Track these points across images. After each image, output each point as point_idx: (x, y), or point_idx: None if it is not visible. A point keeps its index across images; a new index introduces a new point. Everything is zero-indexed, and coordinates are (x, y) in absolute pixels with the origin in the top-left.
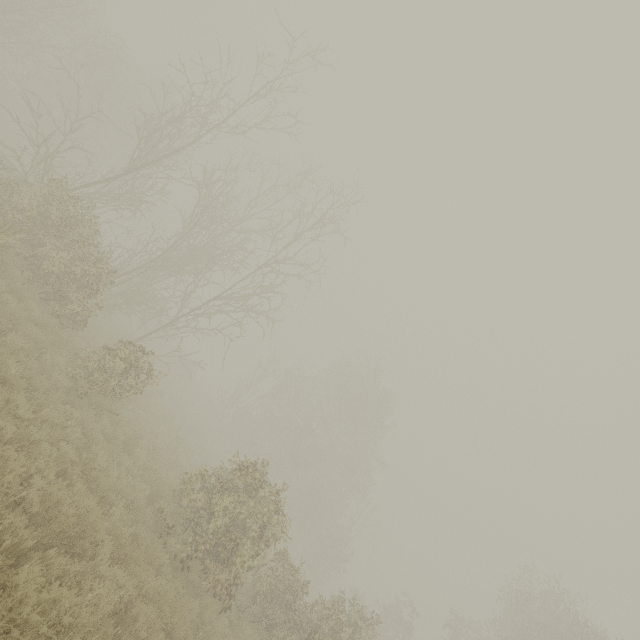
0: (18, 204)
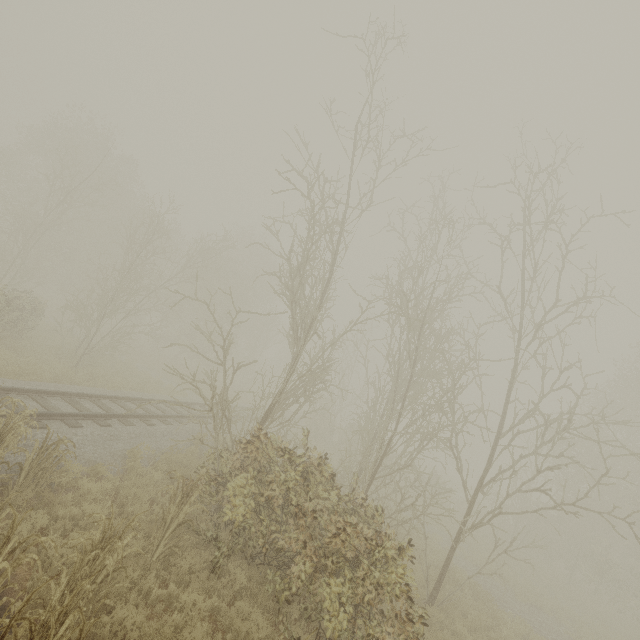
0: (234, 515)
